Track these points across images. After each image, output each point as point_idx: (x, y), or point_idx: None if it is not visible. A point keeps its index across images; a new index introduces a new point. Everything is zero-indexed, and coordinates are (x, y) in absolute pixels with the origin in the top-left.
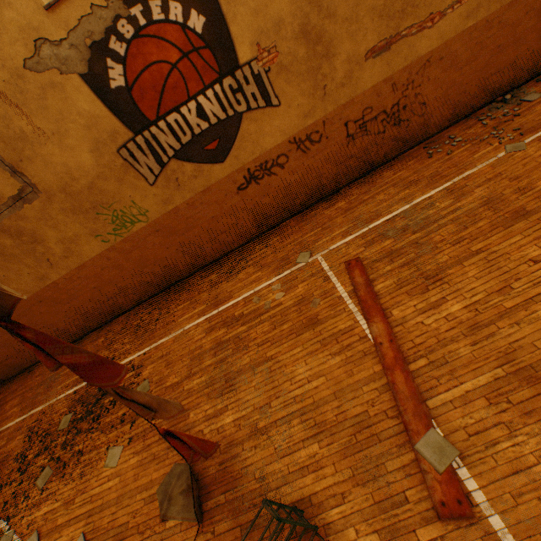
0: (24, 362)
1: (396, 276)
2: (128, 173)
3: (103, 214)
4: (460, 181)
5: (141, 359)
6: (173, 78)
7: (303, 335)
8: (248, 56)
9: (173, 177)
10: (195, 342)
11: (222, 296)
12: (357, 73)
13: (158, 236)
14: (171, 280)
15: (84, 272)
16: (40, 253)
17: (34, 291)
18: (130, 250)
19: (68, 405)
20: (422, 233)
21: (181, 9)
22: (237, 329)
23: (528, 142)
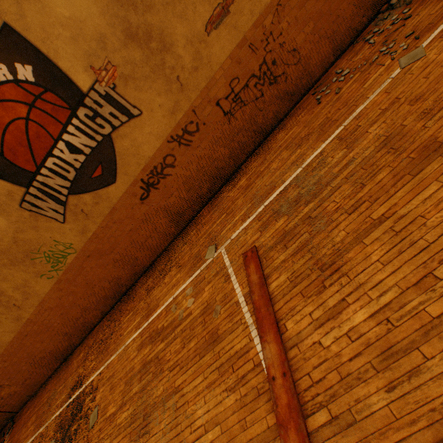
0: (39, 379)
1: (289, 269)
2: (38, 220)
3: (37, 258)
4: (351, 122)
5: (98, 380)
6: (32, 129)
7: (204, 357)
8: (89, 81)
9: (78, 209)
10: (130, 362)
11: (152, 304)
12: (205, 51)
13: (91, 260)
14: (121, 290)
15: (47, 305)
16: (5, 301)
17: (17, 329)
18: (74, 278)
19: (54, 428)
20: (315, 203)
21: (6, 68)
22: (158, 346)
23: (427, 44)
